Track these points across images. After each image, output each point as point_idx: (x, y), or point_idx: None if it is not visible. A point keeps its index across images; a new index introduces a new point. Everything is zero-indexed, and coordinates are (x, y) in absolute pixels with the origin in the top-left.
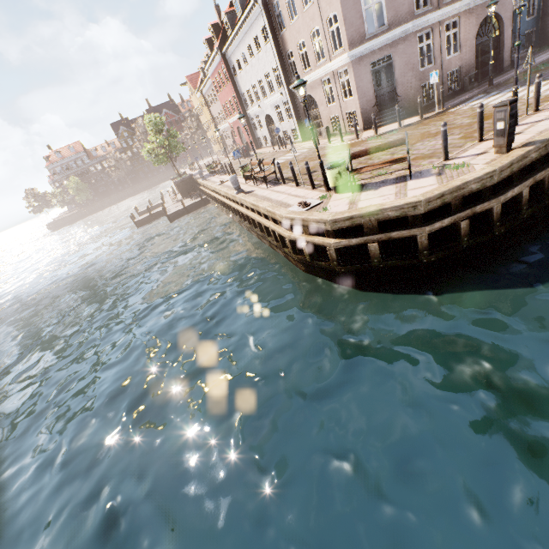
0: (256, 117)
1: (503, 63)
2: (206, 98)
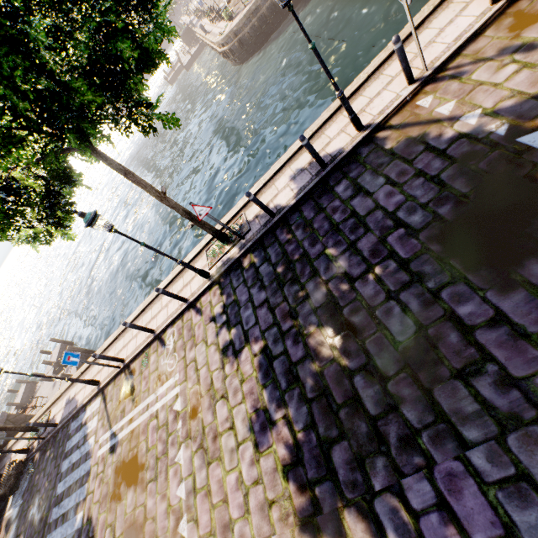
0: None
1: None
2: None
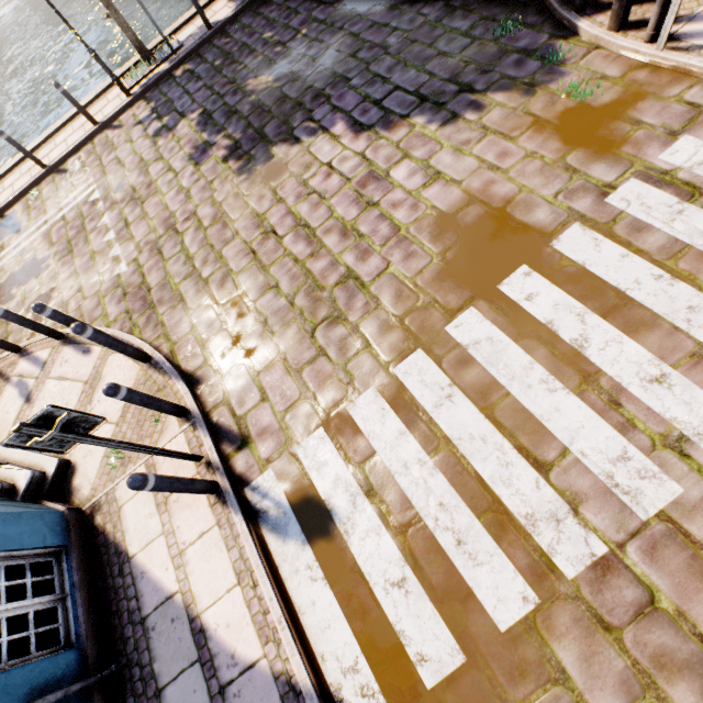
0: None
1: None
2: None
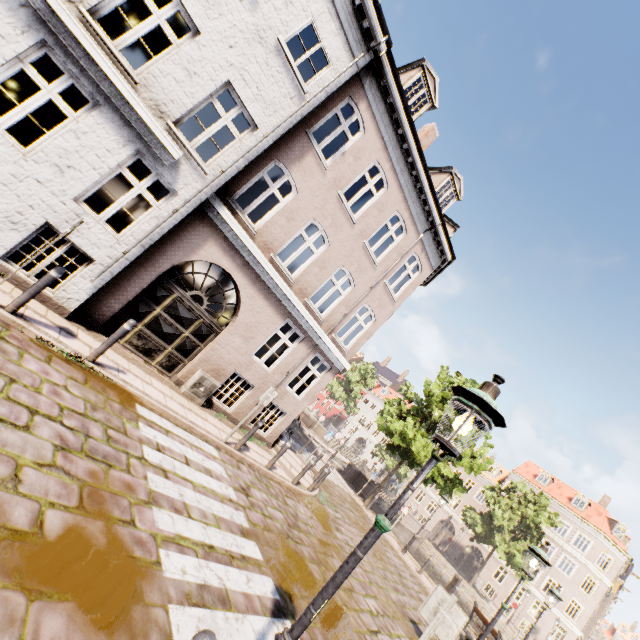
0: None
1: None
2: None
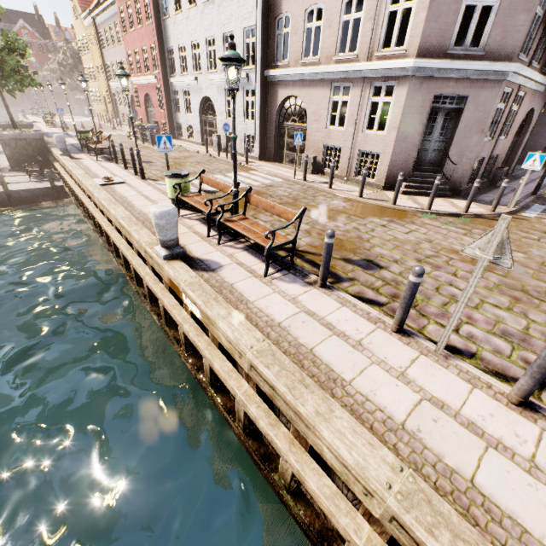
0: (183, 93)
1: (510, 168)
2: (100, 31)
